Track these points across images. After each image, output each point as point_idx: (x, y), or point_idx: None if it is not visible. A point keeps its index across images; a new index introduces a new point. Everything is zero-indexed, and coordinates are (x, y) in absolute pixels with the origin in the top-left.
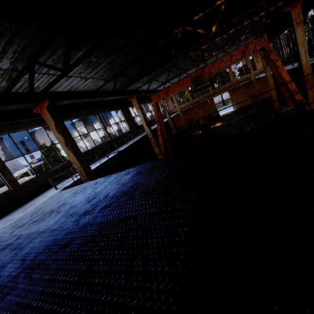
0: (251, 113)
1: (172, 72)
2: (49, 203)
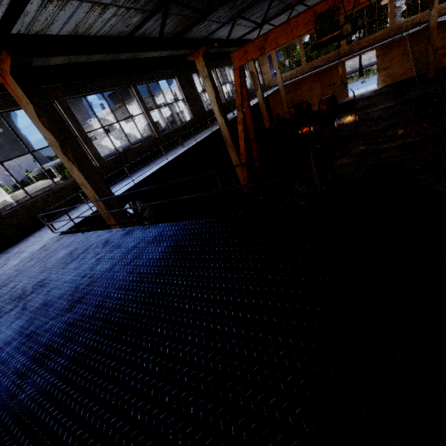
0: (411, 97)
1: (278, 1)
2: (32, 265)
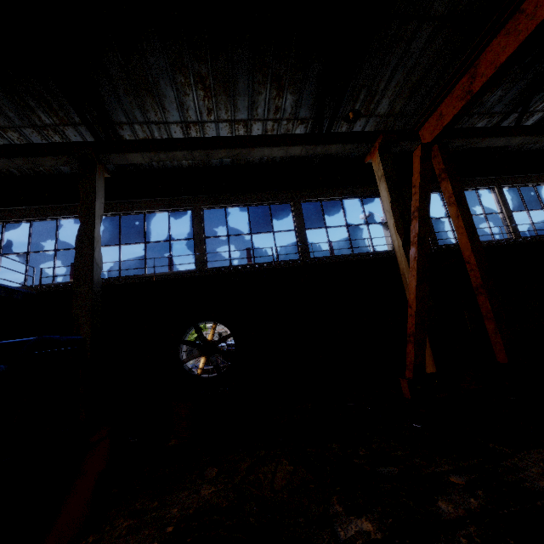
0: None
1: None
2: None
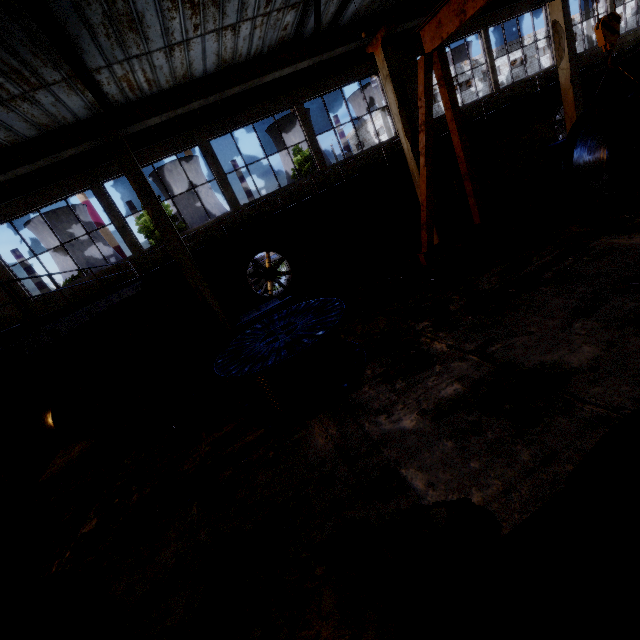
0: None
1: None
2: None
